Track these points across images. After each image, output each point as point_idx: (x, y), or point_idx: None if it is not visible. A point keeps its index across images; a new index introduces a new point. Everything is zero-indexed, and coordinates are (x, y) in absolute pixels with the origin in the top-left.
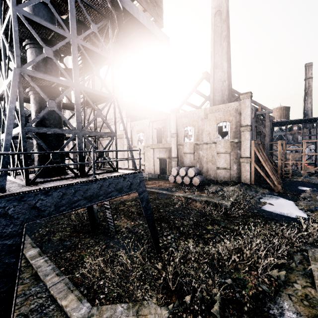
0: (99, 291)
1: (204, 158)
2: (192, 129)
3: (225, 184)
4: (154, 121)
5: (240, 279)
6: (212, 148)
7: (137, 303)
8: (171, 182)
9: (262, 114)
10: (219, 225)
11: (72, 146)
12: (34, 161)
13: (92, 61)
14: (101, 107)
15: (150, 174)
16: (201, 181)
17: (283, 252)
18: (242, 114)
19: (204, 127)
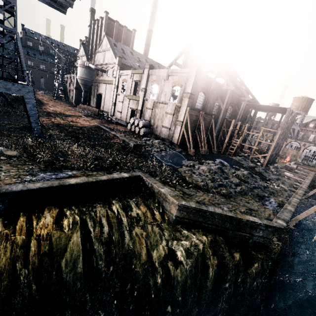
0: (0, 143)
1: (158, 116)
2: (157, 88)
3: (162, 140)
4: (134, 73)
5: (69, 160)
6: (164, 108)
7: (10, 150)
8: (128, 129)
9: (225, 89)
10: (106, 149)
11: (75, 82)
12: None
13: (8, 3)
14: (103, 49)
15: (122, 121)
16: (146, 132)
17: (110, 162)
18: (188, 81)
19: (164, 87)
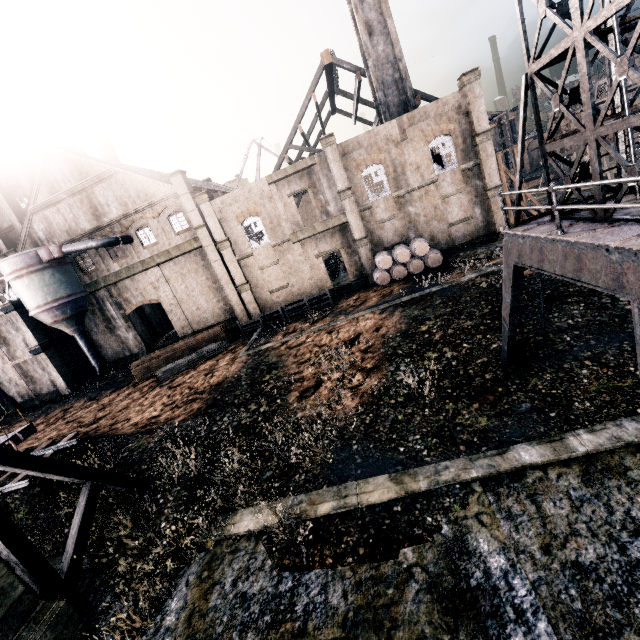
0: None
1: (422, 217)
2: (380, 171)
3: (474, 245)
4: (281, 179)
5: None
6: (432, 193)
7: None
8: (384, 284)
9: None
10: None
11: (28, 332)
12: (624, 189)
13: None
14: (74, 188)
15: (314, 297)
16: (442, 255)
17: None
18: (473, 113)
19: (405, 158)
